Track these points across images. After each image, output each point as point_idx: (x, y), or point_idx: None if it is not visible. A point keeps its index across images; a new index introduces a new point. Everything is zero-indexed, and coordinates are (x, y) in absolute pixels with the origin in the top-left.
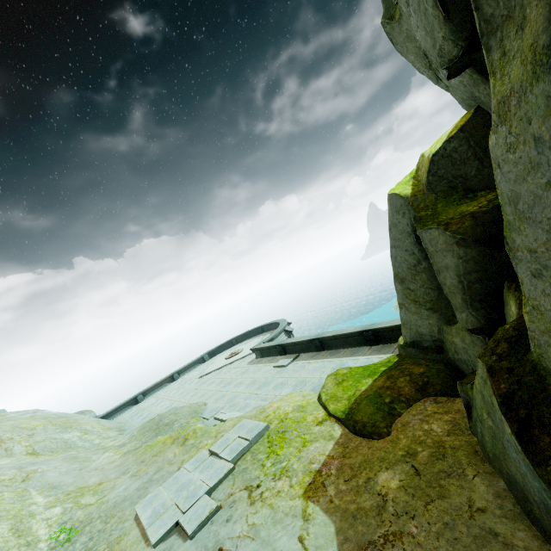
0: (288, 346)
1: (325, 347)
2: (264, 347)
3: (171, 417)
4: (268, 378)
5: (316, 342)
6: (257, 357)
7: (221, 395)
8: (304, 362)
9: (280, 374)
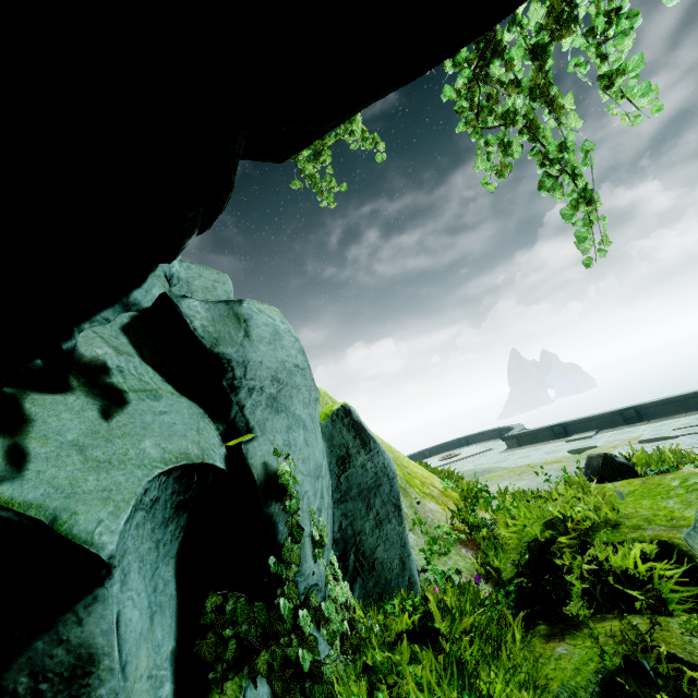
0: (575, 424)
1: (641, 418)
2: (529, 431)
3: (466, 472)
4: (575, 445)
5: (629, 411)
6: (510, 448)
7: (509, 464)
8: (620, 430)
9: (593, 440)
